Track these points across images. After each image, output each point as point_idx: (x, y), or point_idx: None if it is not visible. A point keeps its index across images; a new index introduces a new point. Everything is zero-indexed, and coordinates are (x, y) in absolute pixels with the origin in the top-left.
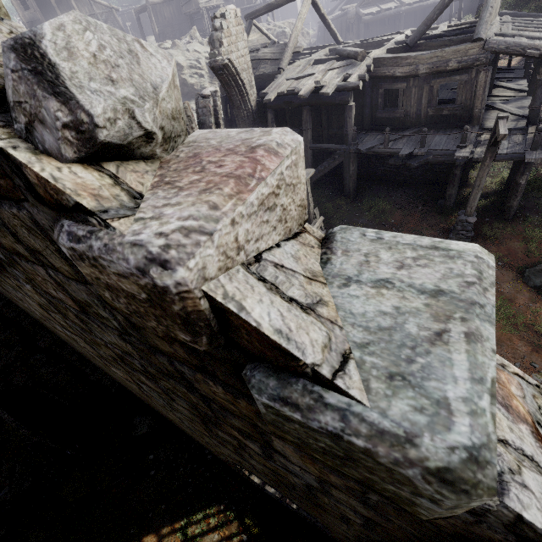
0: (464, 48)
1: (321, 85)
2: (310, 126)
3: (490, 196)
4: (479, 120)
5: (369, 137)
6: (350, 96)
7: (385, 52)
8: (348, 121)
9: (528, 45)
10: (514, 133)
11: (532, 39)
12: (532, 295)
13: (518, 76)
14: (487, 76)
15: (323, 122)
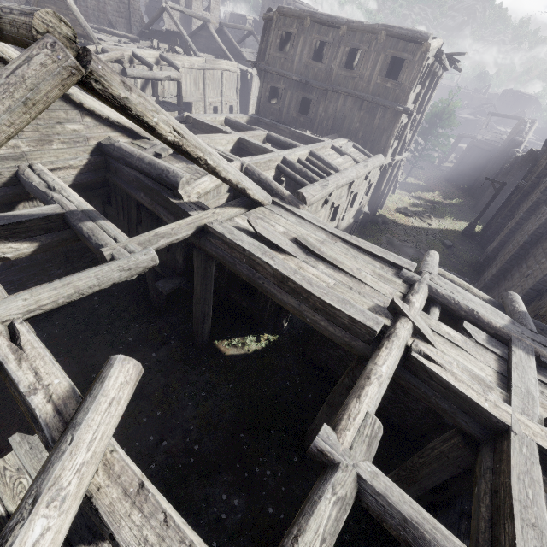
0: None
1: None
2: None
3: None
4: None
5: None
6: None
7: None
8: None
9: None
10: None
11: None
12: None
13: None
14: None
15: None
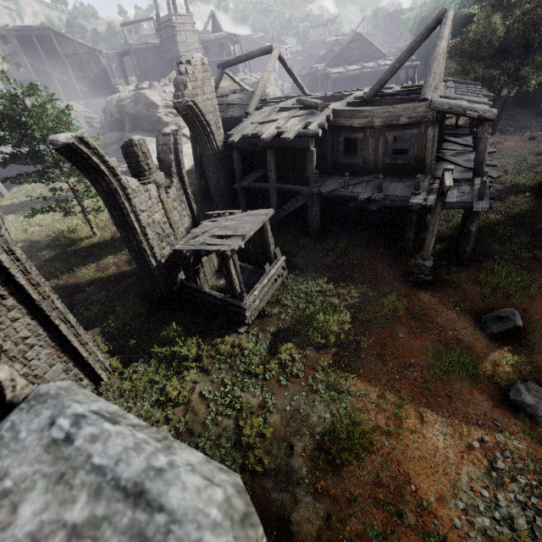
0: (413, 106)
1: (283, 130)
2: (274, 167)
3: (446, 240)
4: (431, 170)
5: (331, 180)
6: (310, 142)
7: (345, 105)
8: (310, 165)
9: (467, 107)
10: (462, 183)
11: (471, 102)
12: (490, 342)
13: (465, 133)
14: (435, 132)
15: (289, 164)
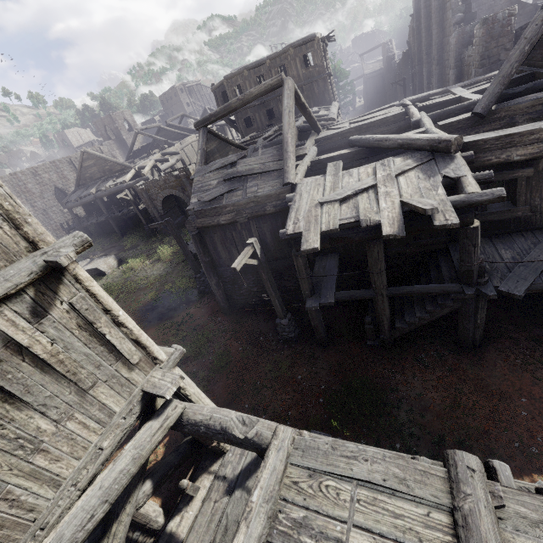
0: None
1: None
2: None
3: None
4: None
5: None
6: None
7: None
8: None
9: None
10: None
11: None
12: None
13: None
14: None
15: None
